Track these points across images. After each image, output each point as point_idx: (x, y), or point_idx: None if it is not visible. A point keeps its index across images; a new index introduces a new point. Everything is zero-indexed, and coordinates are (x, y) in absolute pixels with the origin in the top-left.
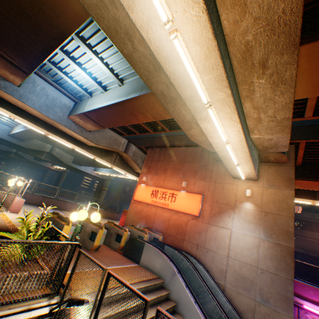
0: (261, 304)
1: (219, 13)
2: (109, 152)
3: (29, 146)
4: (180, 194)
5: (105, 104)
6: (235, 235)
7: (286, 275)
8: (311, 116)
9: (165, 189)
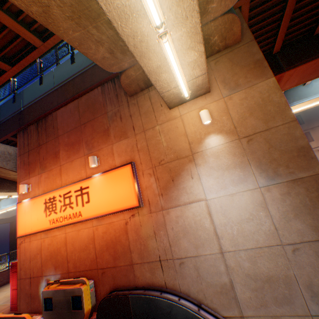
0: None
1: None
2: None
3: None
4: (94, 183)
5: None
6: (217, 205)
7: None
8: None
9: (66, 187)
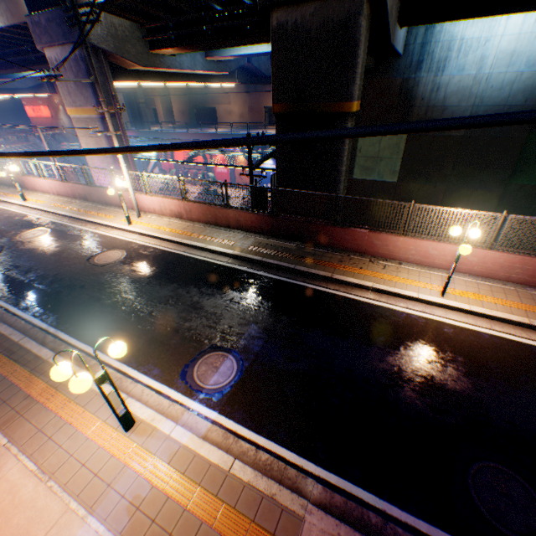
0: None
1: None
2: None
3: None
4: (43, 109)
5: None
6: (66, 122)
7: None
8: None
9: (37, 108)
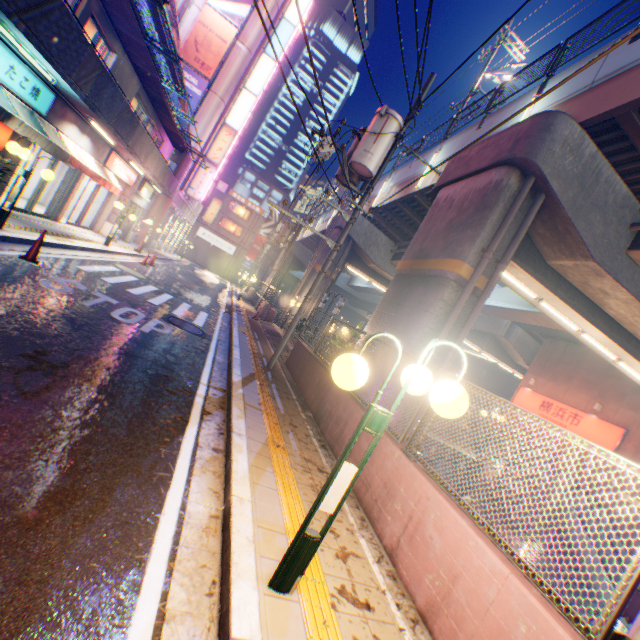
0: None
1: (619, 324)
2: (481, 333)
3: (363, 297)
4: (586, 418)
5: (501, 306)
6: None
7: None
8: None
9: (563, 404)
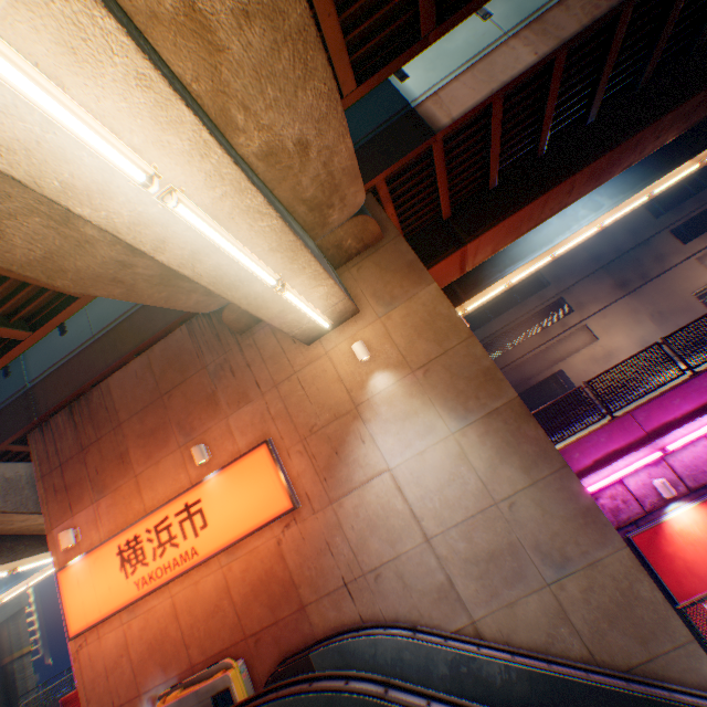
0: (563, 580)
1: None
2: None
3: None
4: (209, 491)
5: None
6: (406, 473)
7: (551, 465)
8: (357, 88)
9: (157, 512)
